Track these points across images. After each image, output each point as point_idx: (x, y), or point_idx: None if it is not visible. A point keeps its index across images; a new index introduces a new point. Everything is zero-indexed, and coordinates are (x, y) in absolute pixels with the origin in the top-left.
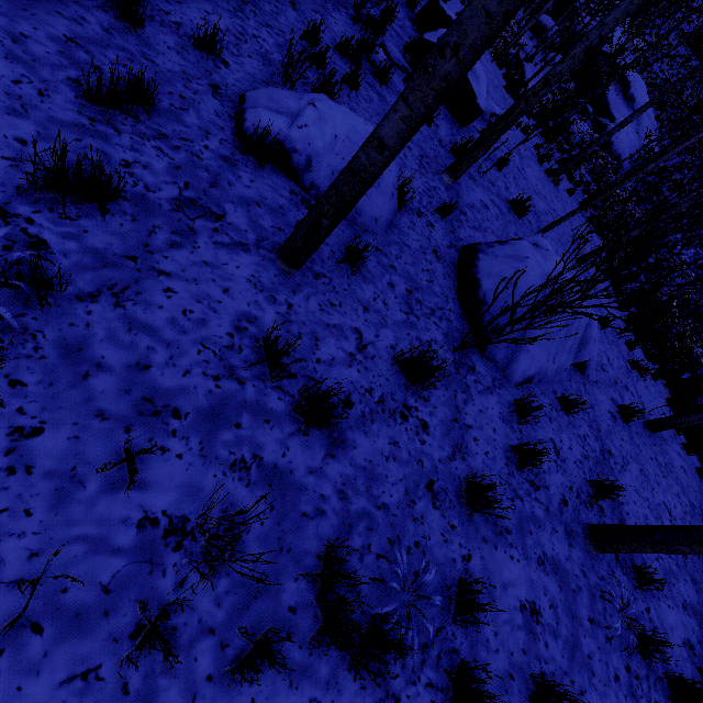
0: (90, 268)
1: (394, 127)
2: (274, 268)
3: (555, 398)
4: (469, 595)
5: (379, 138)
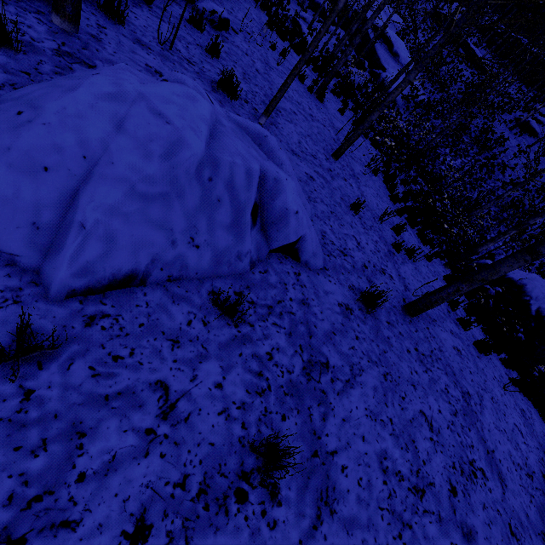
0: None
1: None
2: None
3: (209, 302)
4: None
5: None
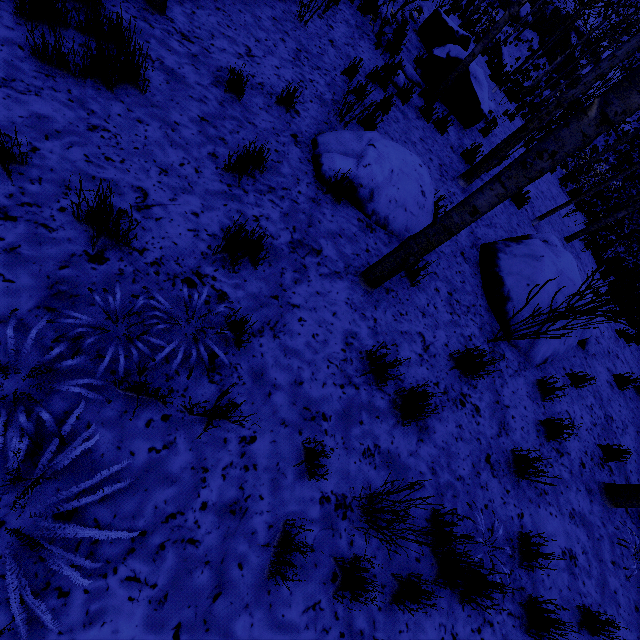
0: (254, 310)
1: (489, 200)
2: (359, 289)
3: (565, 374)
4: (531, 546)
5: (473, 207)
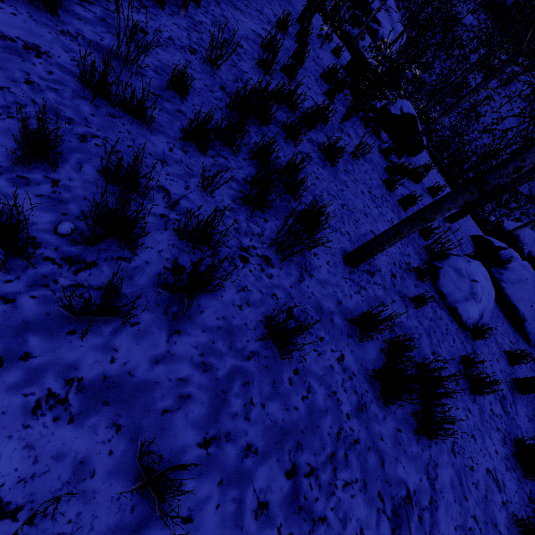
0: None
1: None
2: (519, 400)
3: None
4: None
5: None
